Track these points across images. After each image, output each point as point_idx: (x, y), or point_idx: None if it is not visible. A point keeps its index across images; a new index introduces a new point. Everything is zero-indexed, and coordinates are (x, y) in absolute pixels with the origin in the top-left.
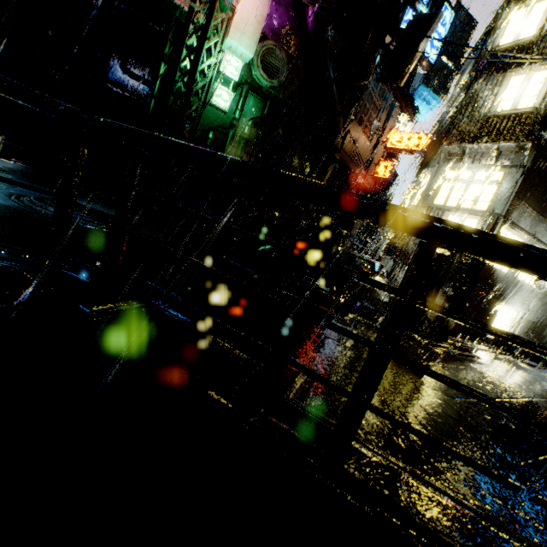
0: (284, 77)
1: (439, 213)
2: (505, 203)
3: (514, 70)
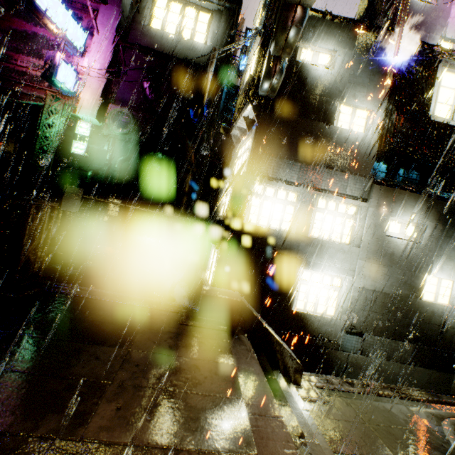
0: (131, 125)
1: (223, 187)
2: (248, 161)
3: (248, 58)
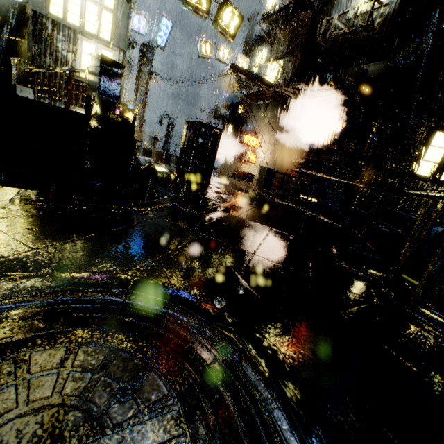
0: None
1: (72, 34)
2: (126, 40)
3: None
